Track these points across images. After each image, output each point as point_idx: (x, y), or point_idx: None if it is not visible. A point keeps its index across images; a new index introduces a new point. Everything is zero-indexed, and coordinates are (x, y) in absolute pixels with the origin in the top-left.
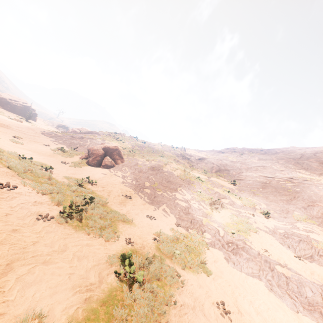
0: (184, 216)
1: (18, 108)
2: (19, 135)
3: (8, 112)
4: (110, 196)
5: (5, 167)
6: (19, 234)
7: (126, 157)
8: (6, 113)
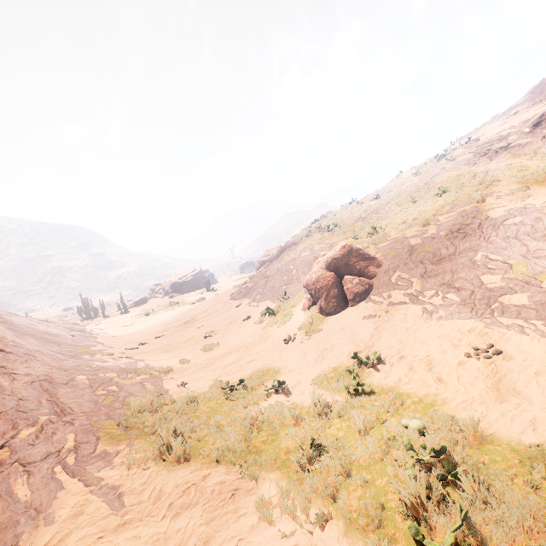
0: None
1: (192, 282)
2: (210, 326)
3: (188, 295)
4: (446, 380)
5: (213, 466)
6: None
7: (374, 250)
8: (186, 298)
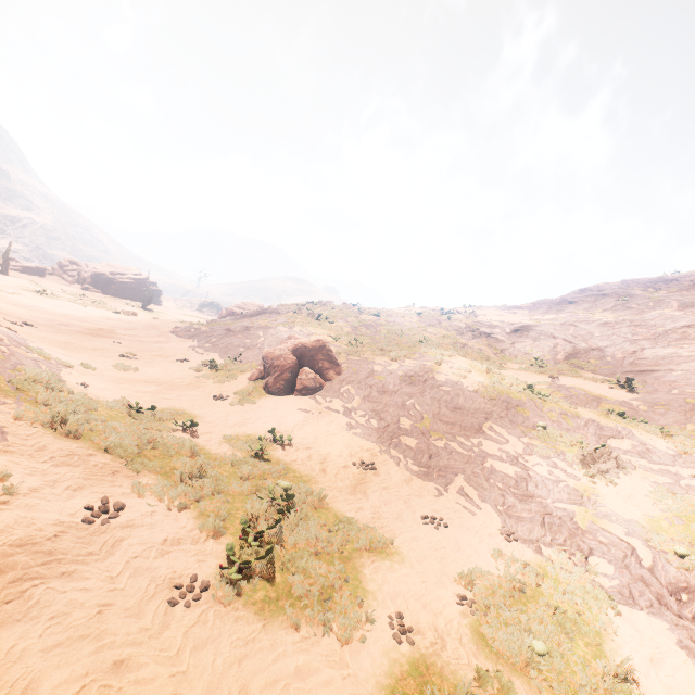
0: (520, 506)
1: (127, 286)
2: (132, 348)
3: (113, 299)
4: (328, 472)
5: (100, 452)
6: (130, 680)
7: (344, 359)
8: (109, 301)
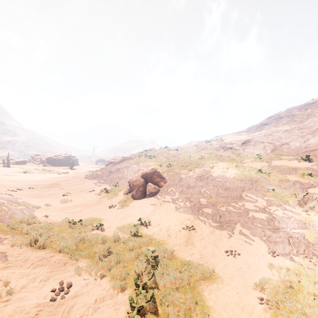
0: (274, 235)
1: (62, 160)
2: (68, 190)
3: (57, 167)
4: (171, 236)
5: (57, 253)
6: None
7: (166, 174)
8: (55, 169)
